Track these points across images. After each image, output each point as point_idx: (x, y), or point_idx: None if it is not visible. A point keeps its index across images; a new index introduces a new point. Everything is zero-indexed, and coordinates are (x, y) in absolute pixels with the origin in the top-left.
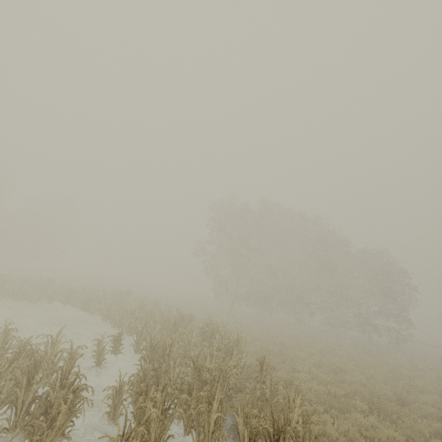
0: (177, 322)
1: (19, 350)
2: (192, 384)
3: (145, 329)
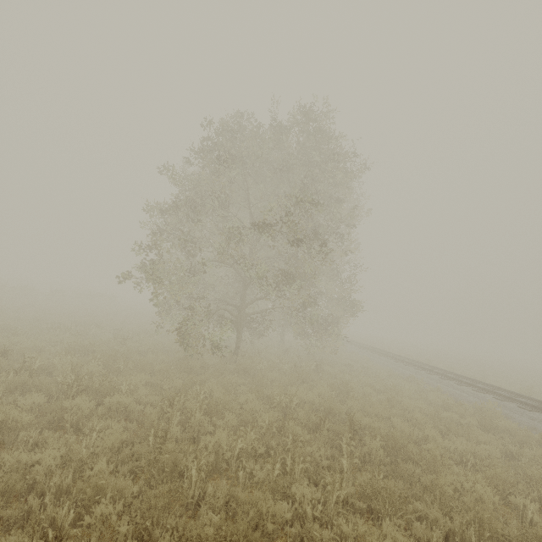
0: None
1: None
2: None
3: None
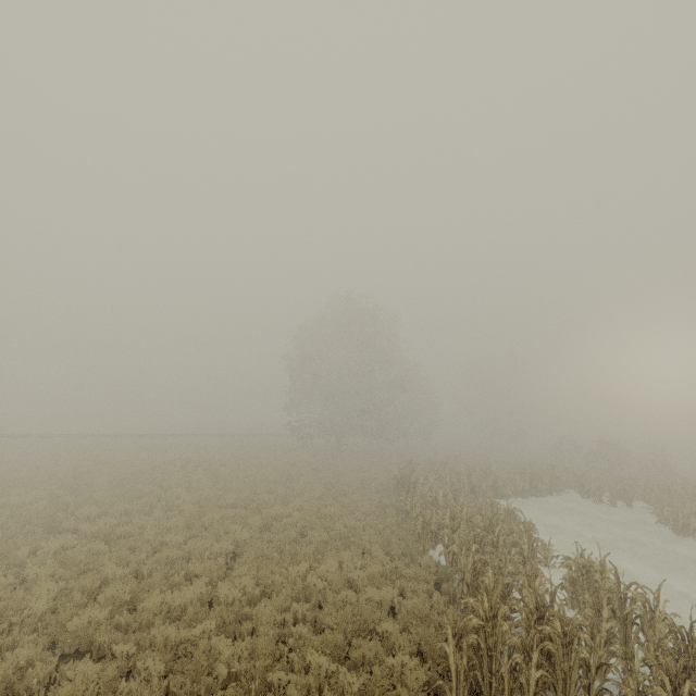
0: (548, 471)
1: (691, 501)
2: (659, 484)
3: (583, 481)
